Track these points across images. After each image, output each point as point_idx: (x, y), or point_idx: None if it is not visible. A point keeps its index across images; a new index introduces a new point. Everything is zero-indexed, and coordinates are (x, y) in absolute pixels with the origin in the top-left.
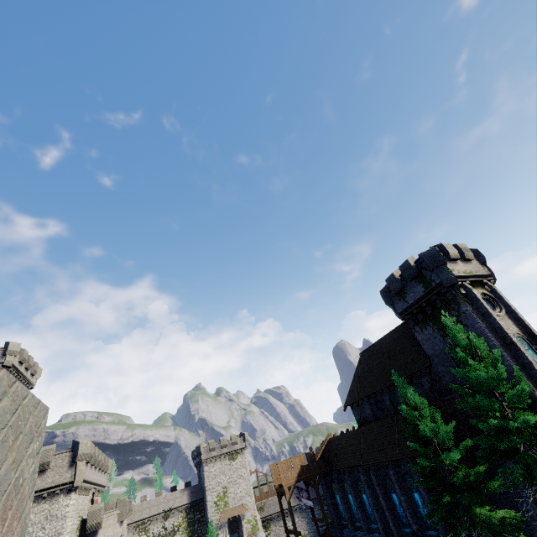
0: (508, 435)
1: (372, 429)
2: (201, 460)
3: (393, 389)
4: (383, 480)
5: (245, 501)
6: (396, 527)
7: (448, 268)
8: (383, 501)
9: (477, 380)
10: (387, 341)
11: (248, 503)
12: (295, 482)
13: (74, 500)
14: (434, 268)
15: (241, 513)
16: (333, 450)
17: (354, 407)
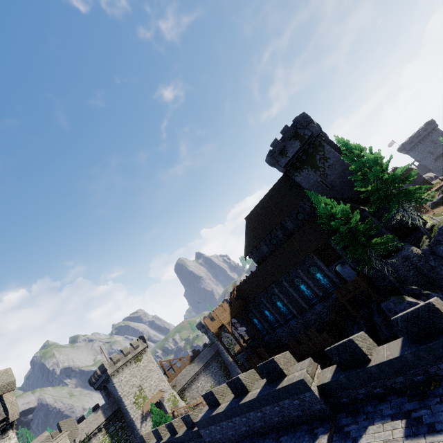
0: (388, 185)
1: (275, 256)
2: (108, 375)
3: (285, 222)
4: (292, 281)
5: (160, 387)
6: (307, 304)
7: (314, 124)
8: (296, 294)
9: (368, 163)
10: (267, 198)
11: (164, 386)
12: (231, 319)
13: (14, 438)
14: (307, 125)
15: (160, 397)
16: (244, 291)
17: (252, 254)
